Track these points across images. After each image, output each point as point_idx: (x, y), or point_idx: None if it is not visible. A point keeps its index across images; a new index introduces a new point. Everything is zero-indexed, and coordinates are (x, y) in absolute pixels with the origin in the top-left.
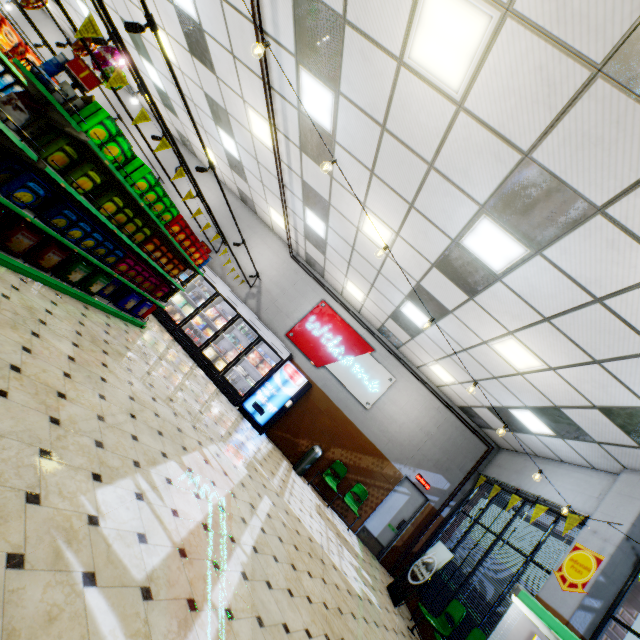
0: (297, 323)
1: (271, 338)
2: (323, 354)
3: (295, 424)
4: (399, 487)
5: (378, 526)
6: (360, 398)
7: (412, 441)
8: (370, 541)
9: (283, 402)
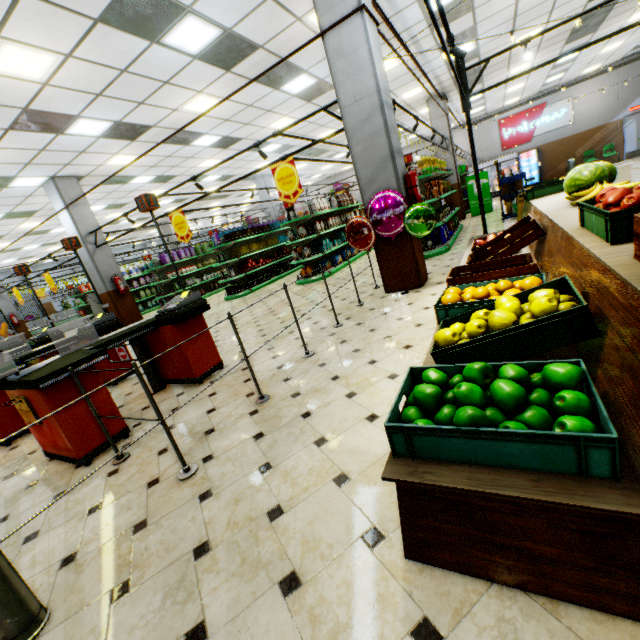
0: (500, 142)
1: (502, 159)
2: (526, 135)
3: (549, 167)
4: (625, 124)
5: (632, 146)
6: (564, 125)
7: (610, 104)
8: (635, 154)
9: (536, 167)
